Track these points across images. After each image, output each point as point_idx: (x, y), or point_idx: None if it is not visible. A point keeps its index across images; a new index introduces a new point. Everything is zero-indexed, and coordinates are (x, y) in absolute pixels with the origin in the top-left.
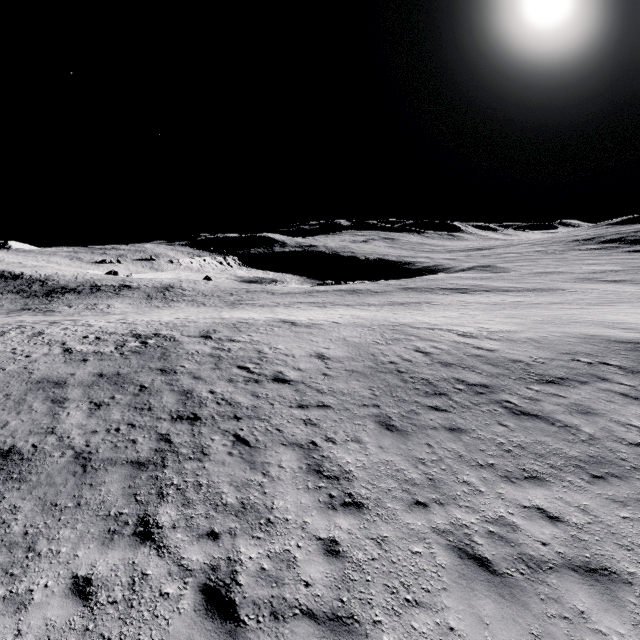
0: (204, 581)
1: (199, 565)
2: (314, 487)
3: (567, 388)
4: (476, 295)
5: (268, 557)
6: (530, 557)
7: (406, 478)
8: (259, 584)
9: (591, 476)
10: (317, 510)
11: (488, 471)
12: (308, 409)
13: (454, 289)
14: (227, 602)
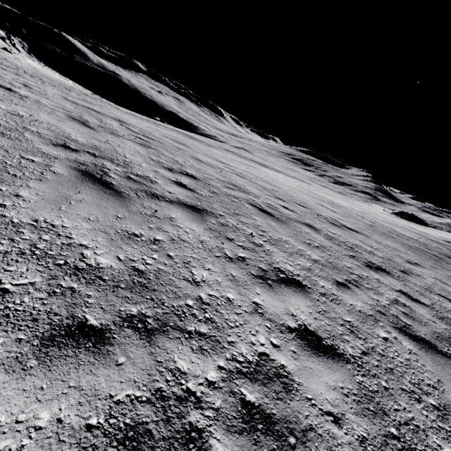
0: None
1: None
2: None
3: None
4: (276, 172)
5: None
6: None
7: None
8: None
9: None
10: None
11: None
12: (418, 266)
13: (258, 162)
14: None
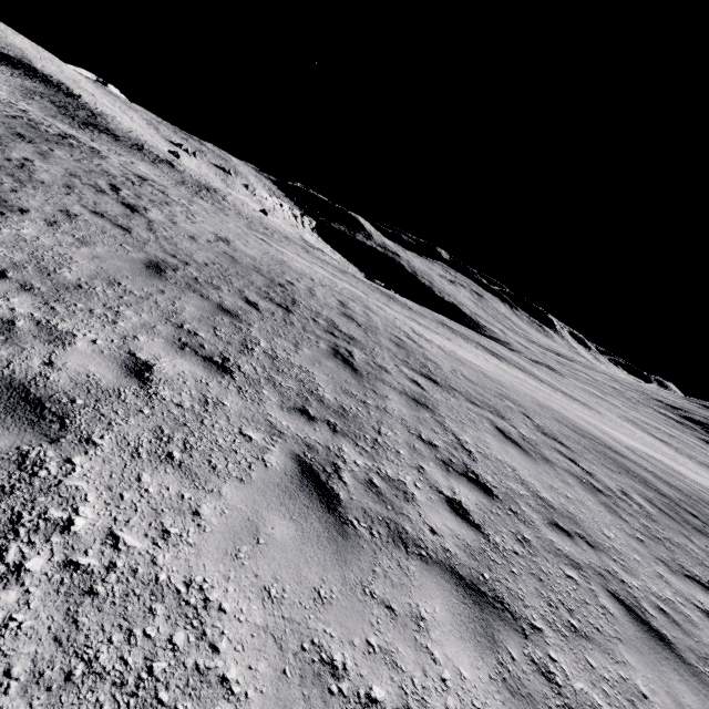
0: None
1: None
2: None
3: (443, 391)
4: (505, 364)
5: None
6: None
7: (50, 268)
8: None
9: (300, 409)
10: None
11: (175, 331)
12: (98, 217)
13: (491, 351)
14: None
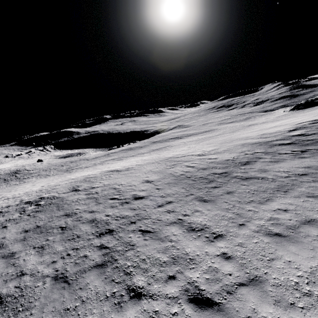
0: (187, 298)
1: (178, 293)
2: (197, 237)
3: (252, 165)
4: (186, 138)
5: (205, 273)
6: (290, 226)
7: (228, 217)
8: (211, 285)
9: (283, 192)
10: (206, 245)
11: (253, 203)
12: (164, 206)
13: (175, 138)
14: (205, 299)
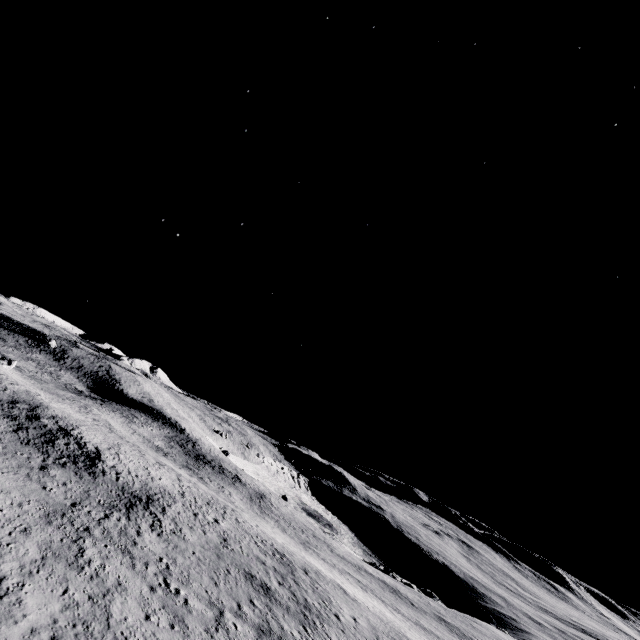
0: None
1: None
2: None
3: None
4: None
5: None
6: None
7: None
8: None
9: None
10: None
11: None
12: (345, 634)
13: None
14: None
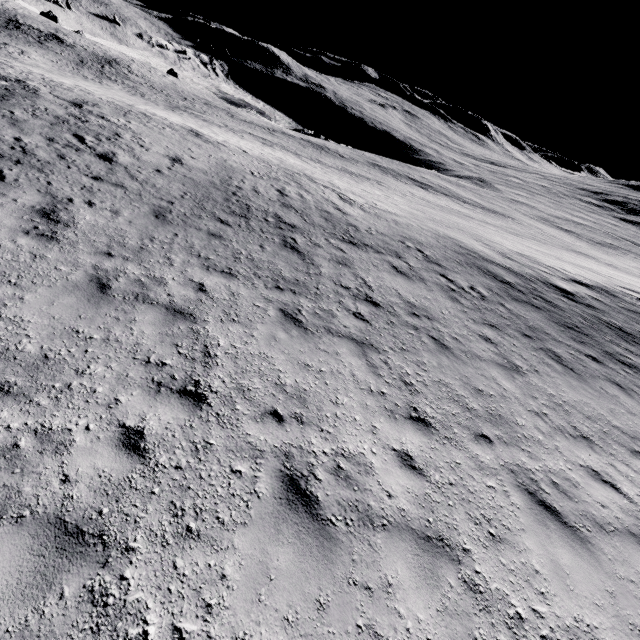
0: None
1: None
2: (28, 219)
3: (358, 250)
4: (431, 194)
5: None
6: (146, 296)
7: (121, 241)
8: None
9: (275, 286)
10: (10, 229)
11: (199, 260)
12: (101, 182)
13: (419, 182)
14: None
